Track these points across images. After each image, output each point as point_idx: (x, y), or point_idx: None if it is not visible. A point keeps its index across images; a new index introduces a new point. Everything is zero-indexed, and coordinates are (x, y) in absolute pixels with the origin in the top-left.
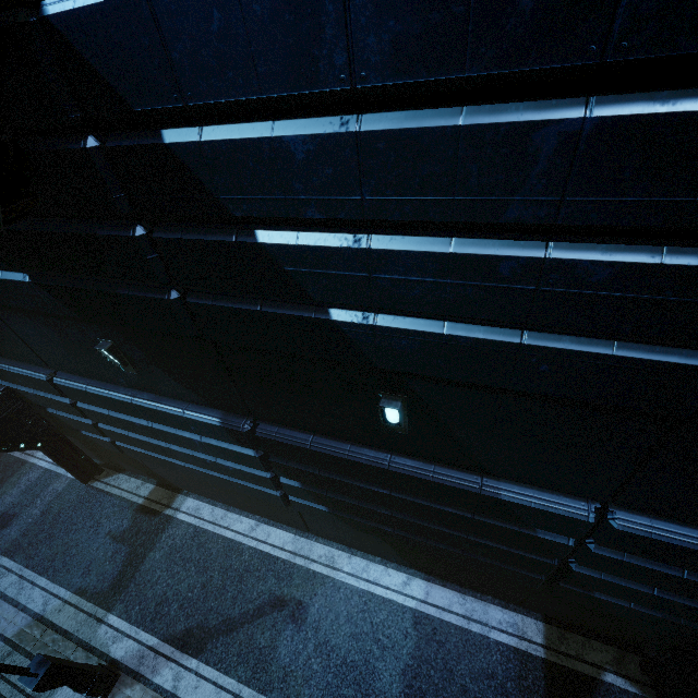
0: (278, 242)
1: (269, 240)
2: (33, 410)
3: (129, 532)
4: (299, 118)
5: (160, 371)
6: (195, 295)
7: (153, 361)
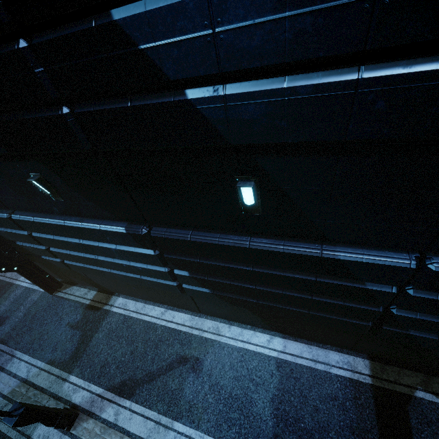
0: (129, 14)
1: (122, 15)
2: (8, 245)
3: (81, 322)
4: None
5: (77, 194)
6: (80, 105)
7: (70, 186)
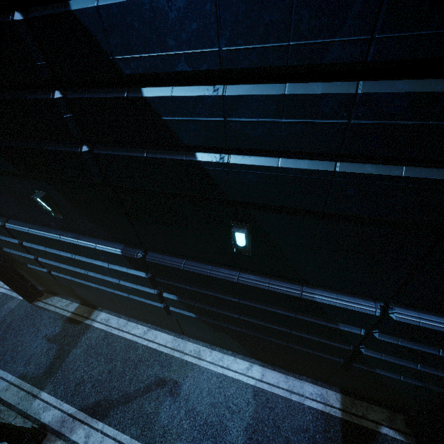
0: (158, 95)
1: (151, 94)
2: None
3: (59, 335)
4: None
5: (79, 214)
6: (100, 147)
7: (73, 207)
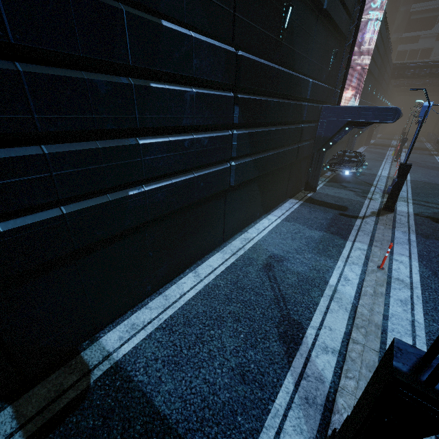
0: None
1: None
2: None
3: None
4: None
5: None
6: None
7: None
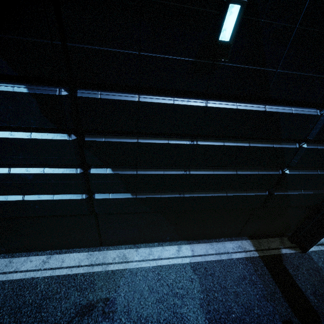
0: None
1: None
2: None
3: None
4: None
5: None
6: None
7: None
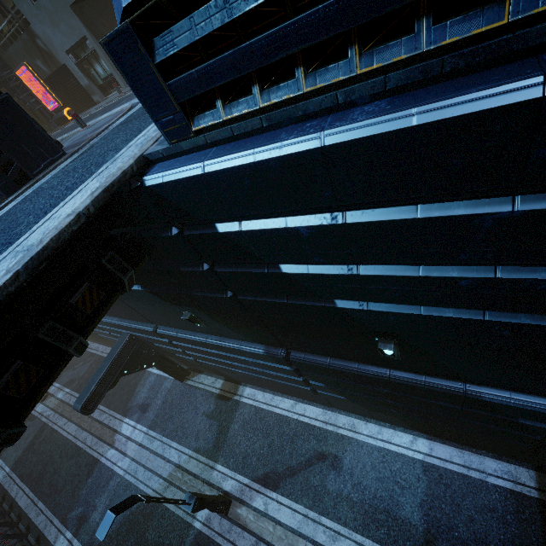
0: (296, 272)
1: (290, 271)
2: (146, 344)
3: (215, 412)
4: (302, 213)
5: (222, 326)
6: (243, 294)
7: (217, 321)
